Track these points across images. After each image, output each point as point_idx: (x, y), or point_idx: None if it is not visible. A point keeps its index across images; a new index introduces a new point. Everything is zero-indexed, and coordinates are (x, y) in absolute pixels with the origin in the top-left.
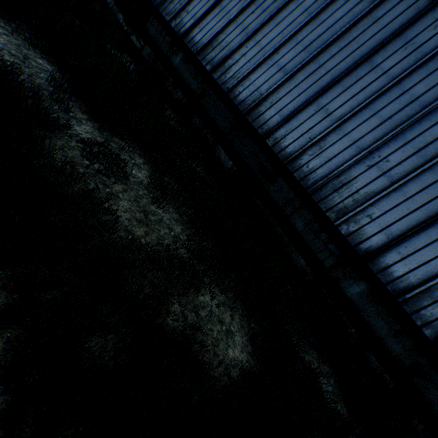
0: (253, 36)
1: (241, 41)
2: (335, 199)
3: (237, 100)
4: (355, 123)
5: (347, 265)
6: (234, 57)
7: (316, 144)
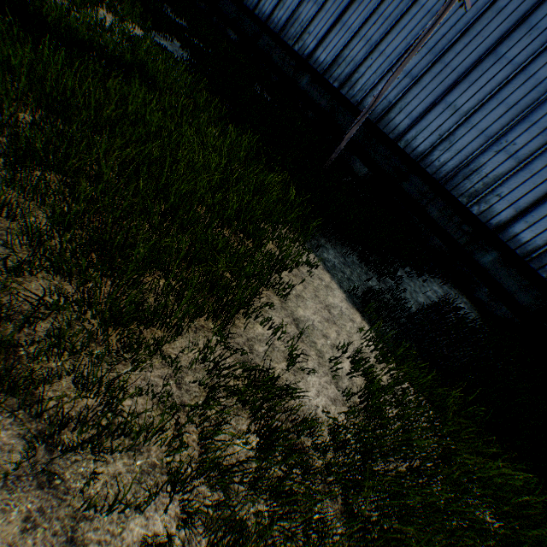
0: None
1: None
2: (291, 33)
3: None
4: None
5: (299, 70)
6: None
7: (281, 2)
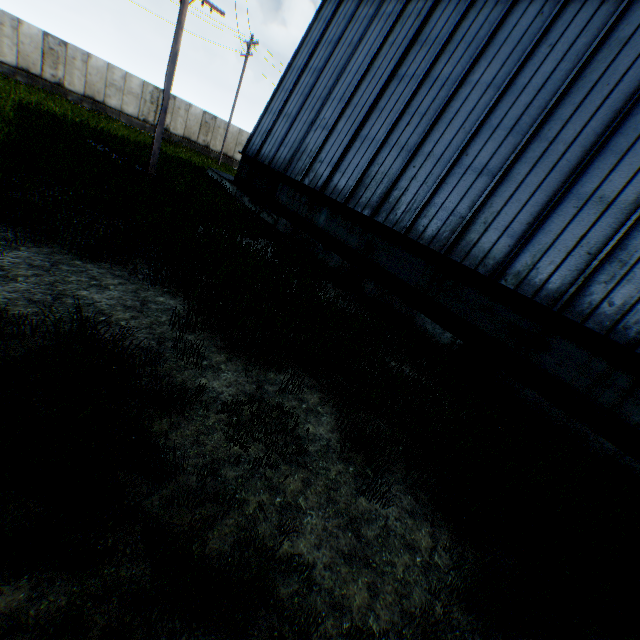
0: (418, 150)
1: (402, 162)
2: None
3: (424, 239)
4: None
5: None
6: (399, 185)
7: (607, 259)
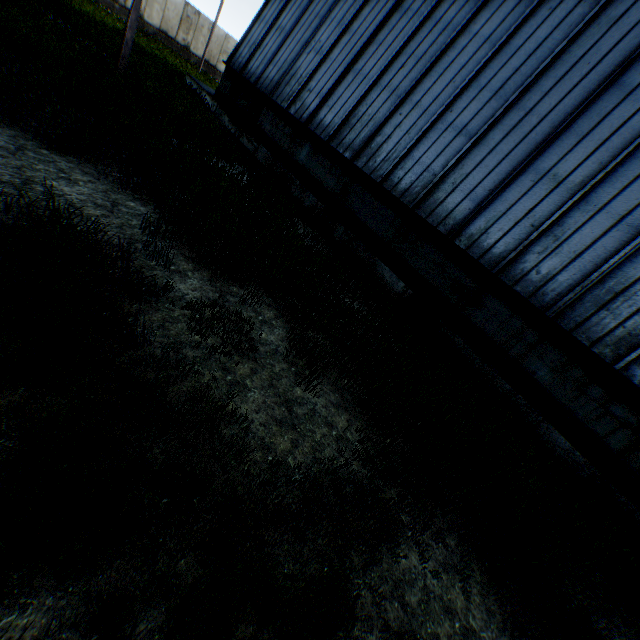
0: (408, 97)
1: (390, 108)
2: (604, 322)
3: (397, 191)
4: (614, 187)
5: None
6: (383, 131)
7: (546, 233)
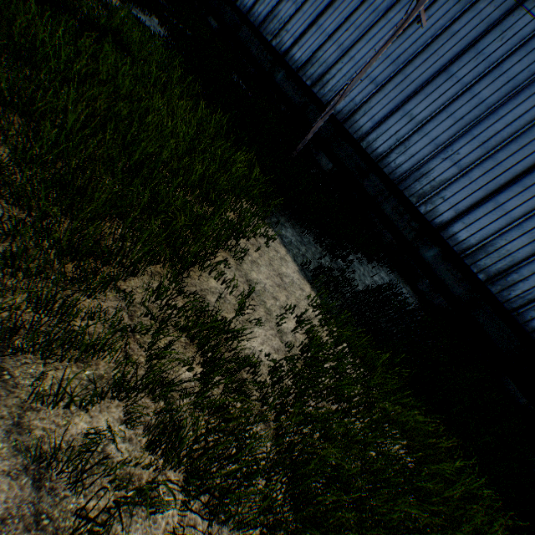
0: None
1: None
2: (270, 28)
3: None
4: None
5: (276, 65)
6: None
7: None
